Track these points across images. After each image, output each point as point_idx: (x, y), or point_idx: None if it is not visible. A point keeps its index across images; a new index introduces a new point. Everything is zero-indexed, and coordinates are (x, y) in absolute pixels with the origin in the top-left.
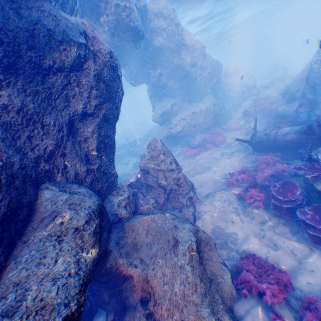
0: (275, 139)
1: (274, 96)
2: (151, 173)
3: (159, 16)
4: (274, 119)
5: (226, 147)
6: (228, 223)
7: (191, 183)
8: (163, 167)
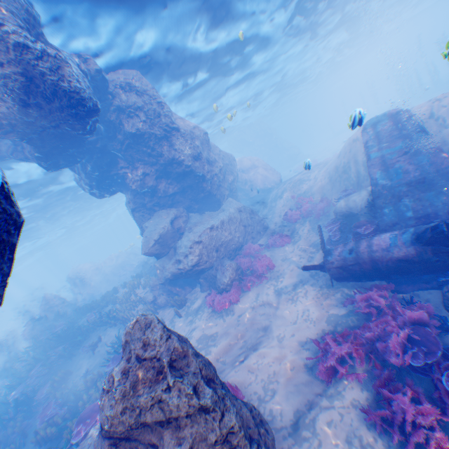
0: (372, 258)
1: (315, 188)
2: (141, 437)
3: (129, 90)
4: (338, 221)
5: (280, 277)
6: None
7: (257, 413)
8: (176, 412)
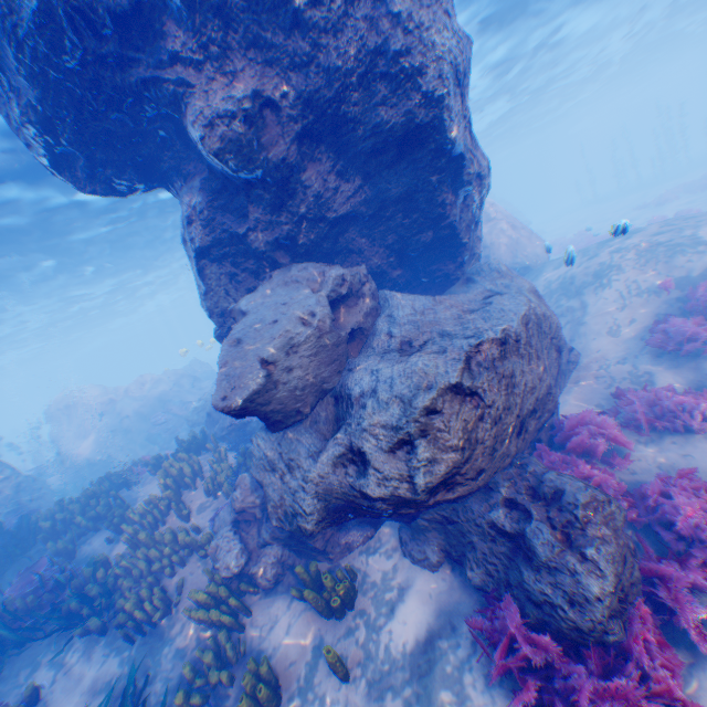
0: None
1: None
2: None
3: None
4: None
5: None
6: None
7: None
8: None
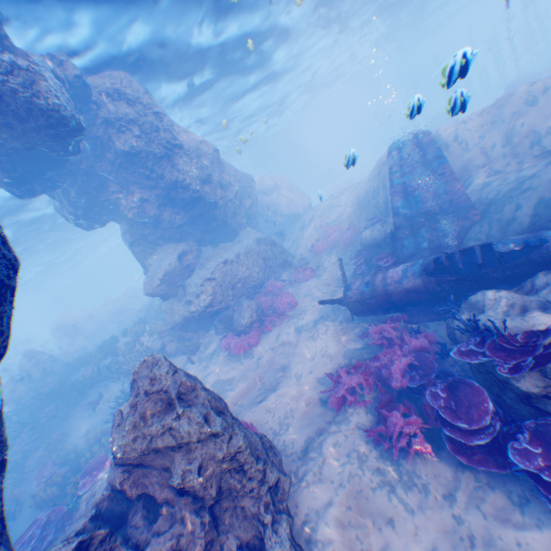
0: (386, 290)
1: (344, 215)
2: (154, 462)
3: (119, 98)
4: (363, 253)
5: (302, 314)
6: (385, 530)
7: (266, 439)
8: (186, 437)
